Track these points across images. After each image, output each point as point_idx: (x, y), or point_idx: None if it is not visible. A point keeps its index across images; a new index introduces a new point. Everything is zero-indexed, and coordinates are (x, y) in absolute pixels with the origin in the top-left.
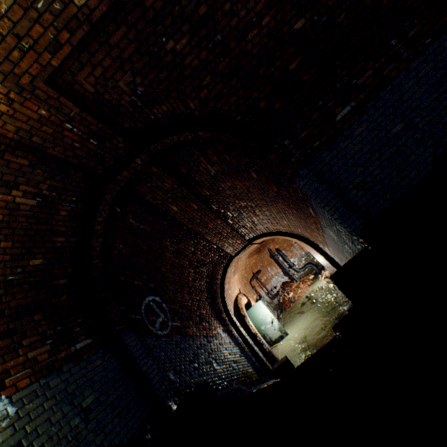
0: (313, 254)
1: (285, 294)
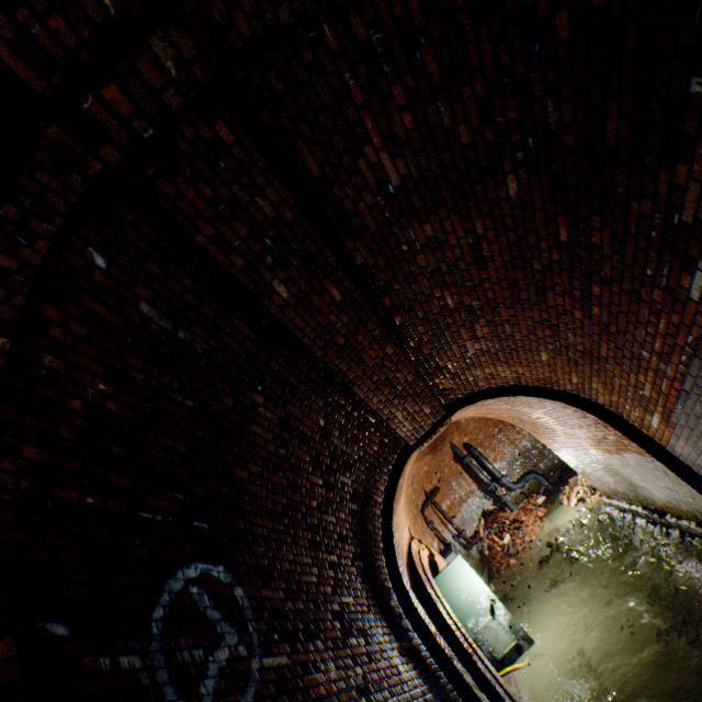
0: (557, 449)
1: (493, 537)
